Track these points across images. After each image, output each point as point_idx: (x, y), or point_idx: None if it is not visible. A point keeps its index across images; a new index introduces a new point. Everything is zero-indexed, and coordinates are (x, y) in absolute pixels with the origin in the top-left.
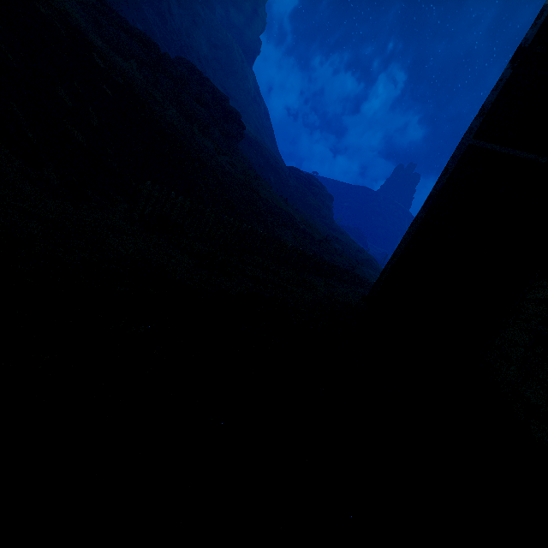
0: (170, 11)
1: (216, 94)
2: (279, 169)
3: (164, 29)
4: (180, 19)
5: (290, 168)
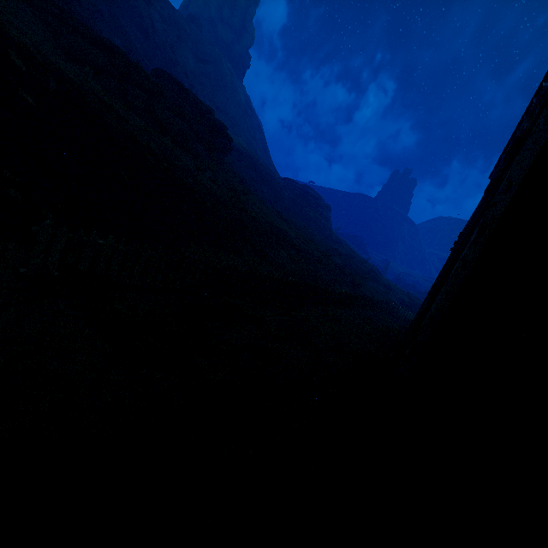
0: (153, 27)
1: (198, 106)
2: (273, 182)
3: (147, 44)
4: (164, 34)
5: (285, 179)
